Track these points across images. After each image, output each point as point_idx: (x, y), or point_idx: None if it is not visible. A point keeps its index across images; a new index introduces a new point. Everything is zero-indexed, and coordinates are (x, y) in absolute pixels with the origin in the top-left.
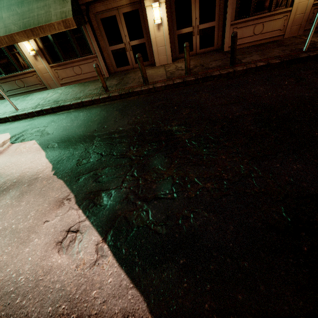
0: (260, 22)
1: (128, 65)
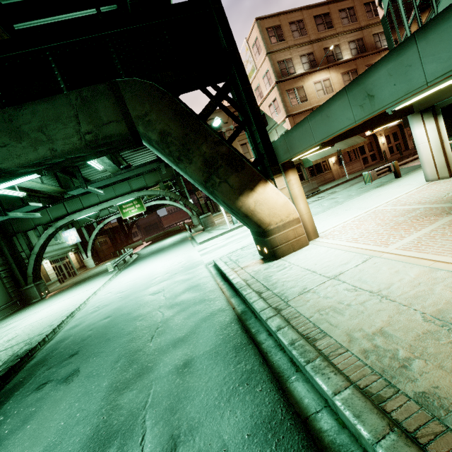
0: None
1: (368, 164)
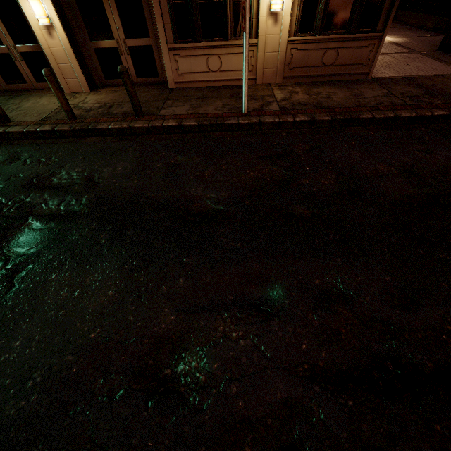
0: (214, 53)
1: (25, 83)
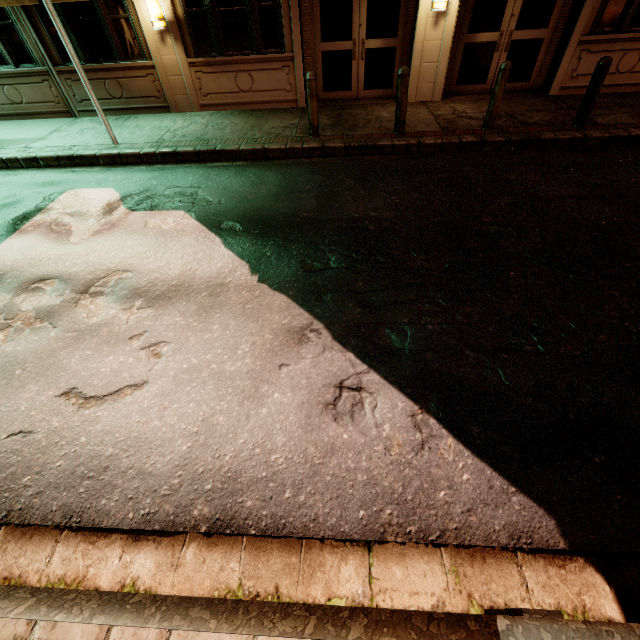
0: (637, 47)
1: (347, 90)
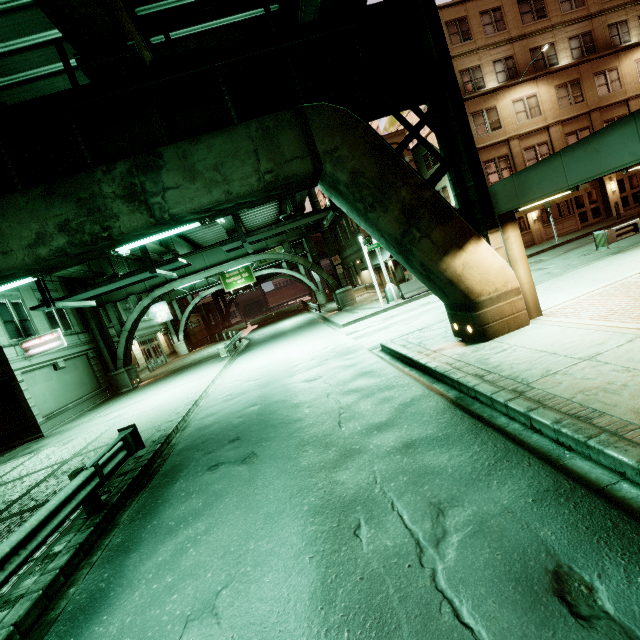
0: None
1: (587, 222)
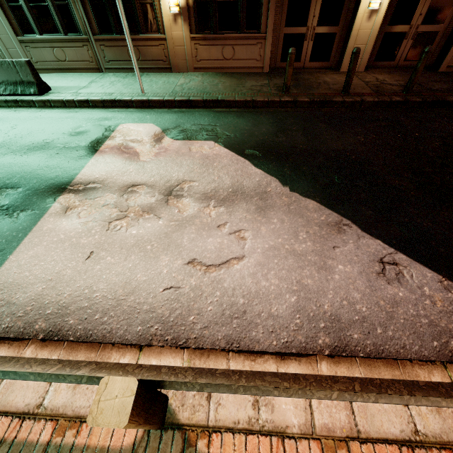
0: None
1: (297, 62)
